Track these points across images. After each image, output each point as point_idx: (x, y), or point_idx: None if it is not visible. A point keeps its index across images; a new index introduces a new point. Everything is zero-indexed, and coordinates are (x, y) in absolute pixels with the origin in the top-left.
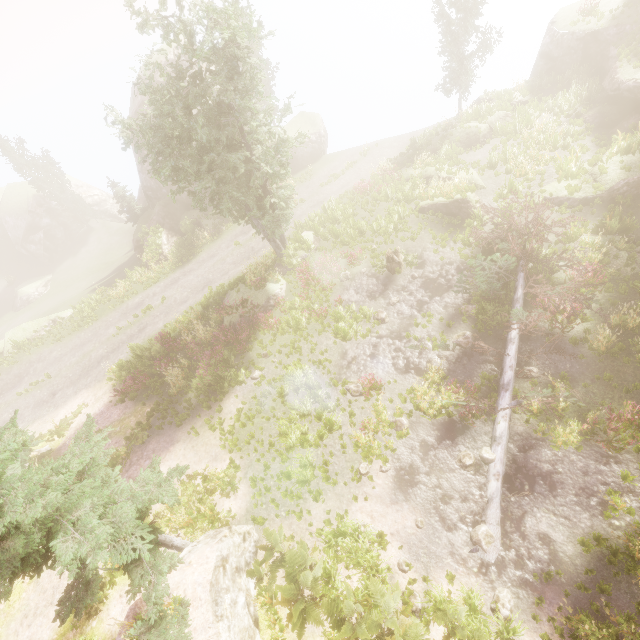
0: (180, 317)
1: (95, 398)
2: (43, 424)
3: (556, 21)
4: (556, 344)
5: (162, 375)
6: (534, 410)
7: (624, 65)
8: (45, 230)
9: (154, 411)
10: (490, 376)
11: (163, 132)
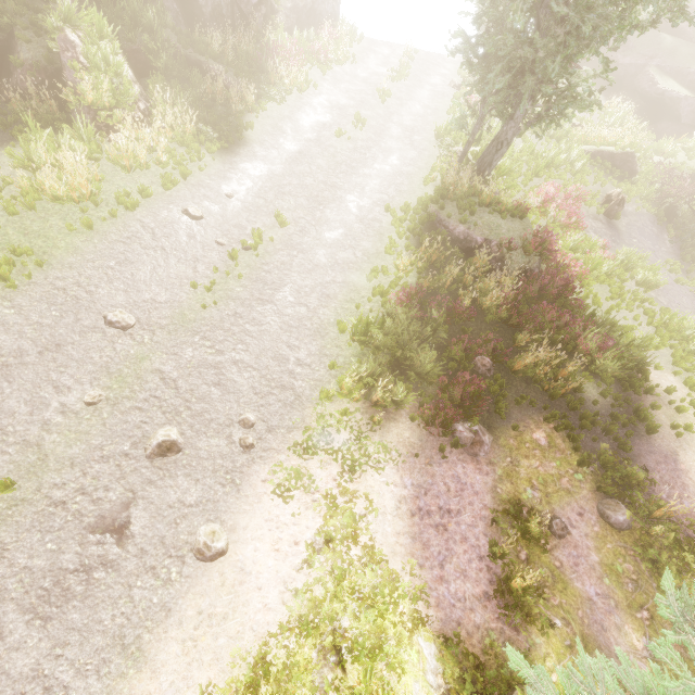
0: (405, 258)
1: (344, 469)
2: (220, 628)
3: None
4: None
5: (475, 371)
6: None
7: (659, 76)
8: None
9: (557, 432)
10: None
11: None
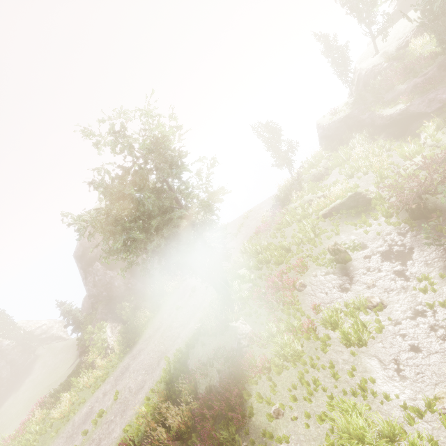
0: (142, 408)
1: None
2: None
3: (319, 123)
4: None
5: None
6: None
7: (382, 111)
8: None
9: None
10: None
11: (114, 215)
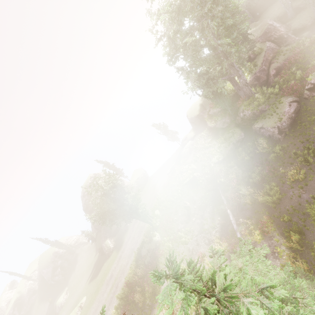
0: (129, 271)
1: None
2: None
3: (187, 115)
4: (241, 207)
5: (133, 301)
6: (247, 234)
7: (208, 122)
8: (60, 266)
9: None
10: (231, 229)
11: (102, 212)
